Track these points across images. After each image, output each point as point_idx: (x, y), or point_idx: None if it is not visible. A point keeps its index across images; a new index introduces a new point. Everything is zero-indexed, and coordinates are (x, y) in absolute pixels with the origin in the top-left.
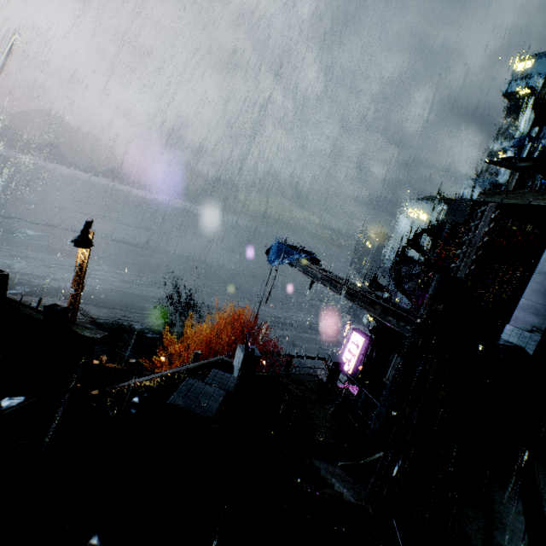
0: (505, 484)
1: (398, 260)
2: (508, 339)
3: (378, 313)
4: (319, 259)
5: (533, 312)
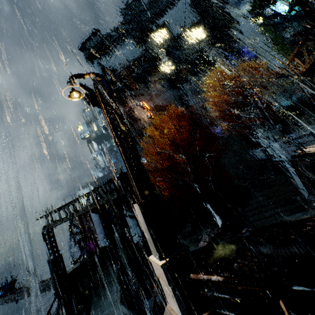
0: (82, 311)
1: (71, 237)
2: (102, 246)
3: (42, 290)
4: (12, 286)
5: (101, 233)
